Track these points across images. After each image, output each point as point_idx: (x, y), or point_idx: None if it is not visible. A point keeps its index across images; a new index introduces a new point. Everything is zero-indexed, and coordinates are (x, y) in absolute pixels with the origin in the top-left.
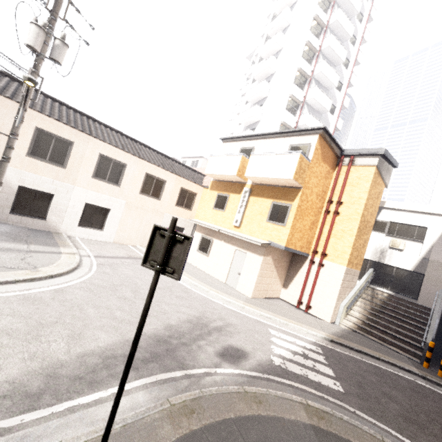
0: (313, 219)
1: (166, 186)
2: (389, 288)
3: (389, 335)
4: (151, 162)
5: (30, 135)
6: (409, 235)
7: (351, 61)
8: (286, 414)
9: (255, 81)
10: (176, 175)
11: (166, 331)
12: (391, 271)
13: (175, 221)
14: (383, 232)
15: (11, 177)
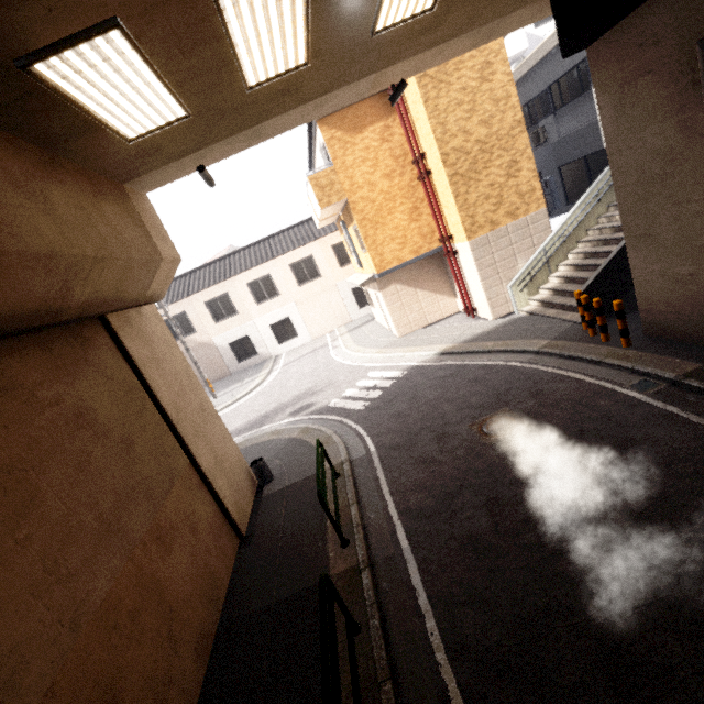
0: (410, 204)
1: (316, 260)
2: None
3: None
4: (285, 252)
5: (206, 310)
6: None
7: None
8: (285, 436)
9: None
10: (316, 240)
11: (274, 409)
12: None
13: None
14: None
15: (221, 343)
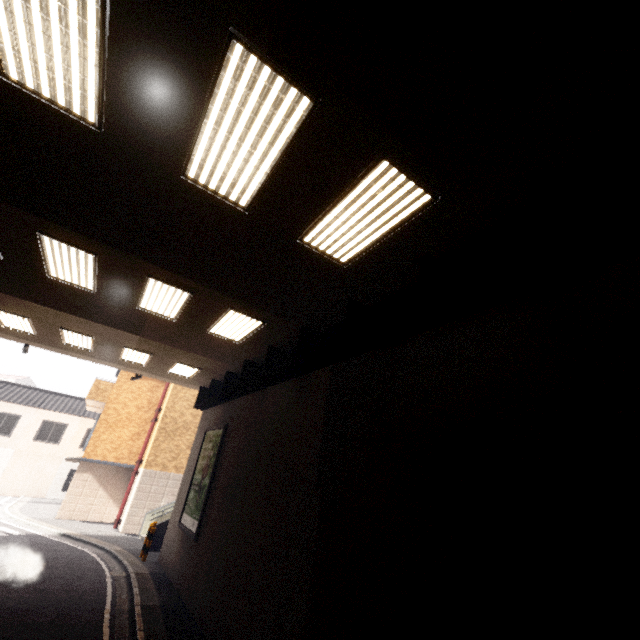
0: (138, 430)
1: (68, 430)
2: None
3: None
4: (52, 410)
5: None
6: None
7: None
8: None
9: None
10: (82, 417)
11: None
12: None
13: None
14: None
15: None
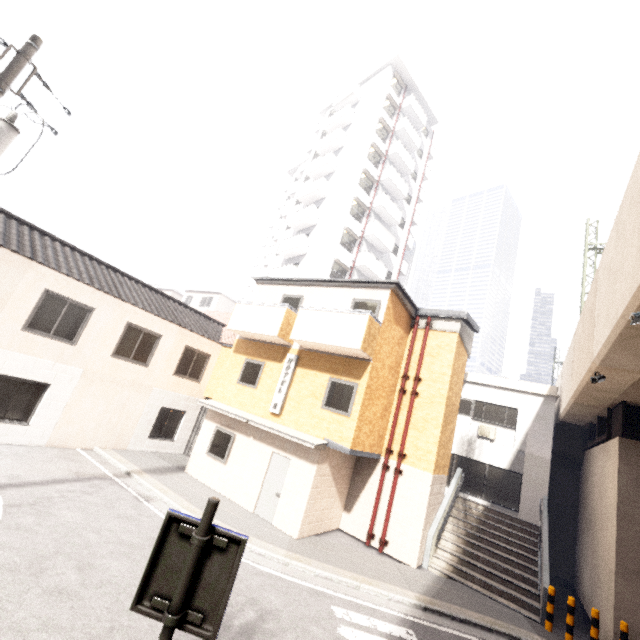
0: (386, 402)
1: (160, 344)
2: (483, 496)
3: (495, 579)
4: (139, 306)
5: None
6: (498, 419)
7: (413, 198)
8: None
9: (300, 204)
10: (179, 326)
11: None
12: (483, 470)
13: (214, 508)
14: (469, 414)
15: None
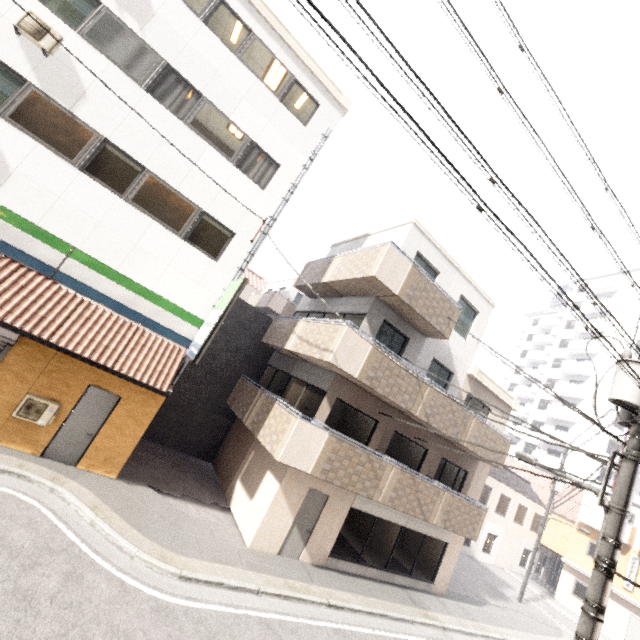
0: None
1: (526, 513)
2: None
3: None
4: (521, 493)
5: None
6: None
7: None
8: None
9: (558, 369)
10: (533, 502)
11: None
12: None
13: None
14: None
15: None
